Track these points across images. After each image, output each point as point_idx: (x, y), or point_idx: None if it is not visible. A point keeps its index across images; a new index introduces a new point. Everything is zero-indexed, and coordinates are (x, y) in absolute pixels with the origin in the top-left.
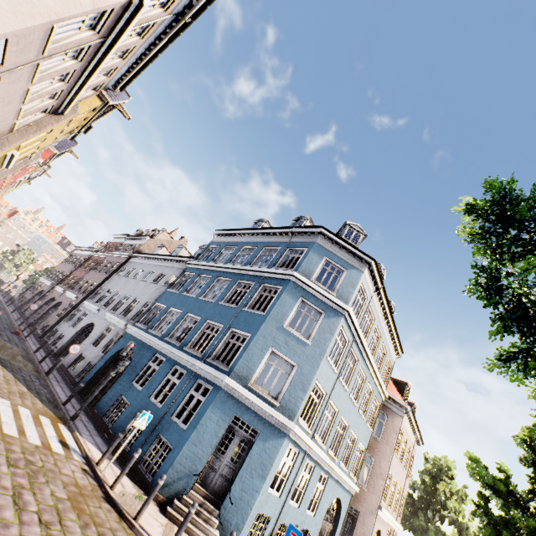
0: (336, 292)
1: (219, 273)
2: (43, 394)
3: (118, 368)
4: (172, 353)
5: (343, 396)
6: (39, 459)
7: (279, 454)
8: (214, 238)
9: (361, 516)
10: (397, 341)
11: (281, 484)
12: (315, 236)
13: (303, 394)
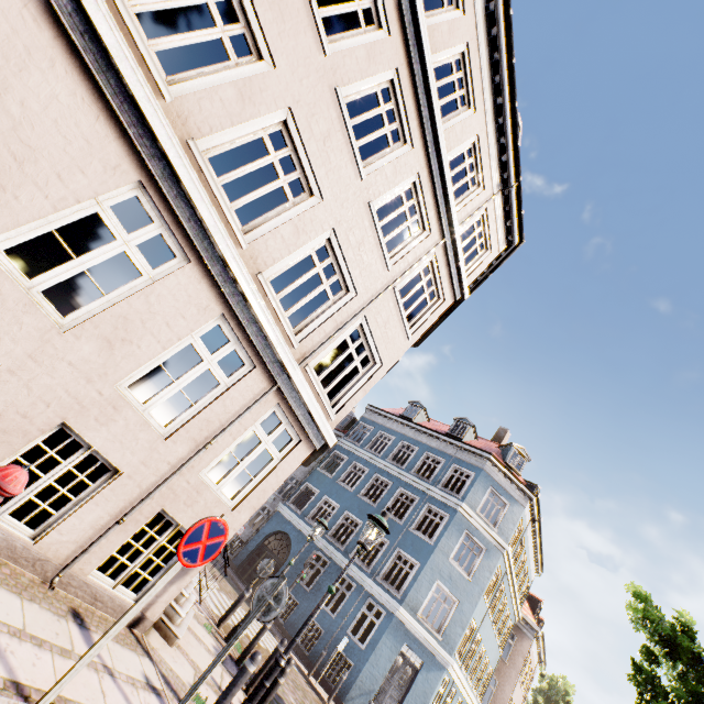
0: (497, 527)
1: (376, 468)
2: (235, 586)
3: (303, 576)
4: (337, 557)
5: (487, 625)
6: (294, 677)
7: (438, 685)
8: (365, 412)
9: None
10: (540, 560)
11: None
12: (482, 460)
13: (461, 631)
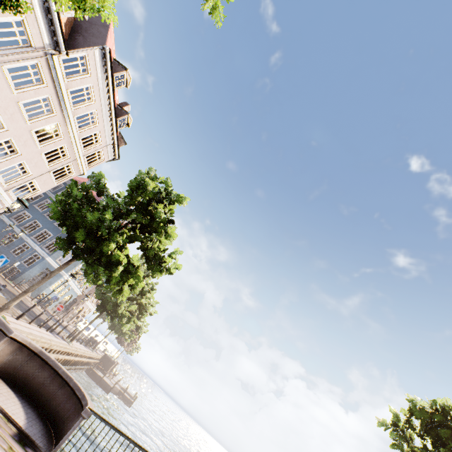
0: None
1: None
2: None
3: (3, 240)
4: (24, 236)
5: None
6: None
7: (58, 280)
8: None
9: (78, 302)
10: None
11: (55, 287)
12: None
13: (74, 267)
